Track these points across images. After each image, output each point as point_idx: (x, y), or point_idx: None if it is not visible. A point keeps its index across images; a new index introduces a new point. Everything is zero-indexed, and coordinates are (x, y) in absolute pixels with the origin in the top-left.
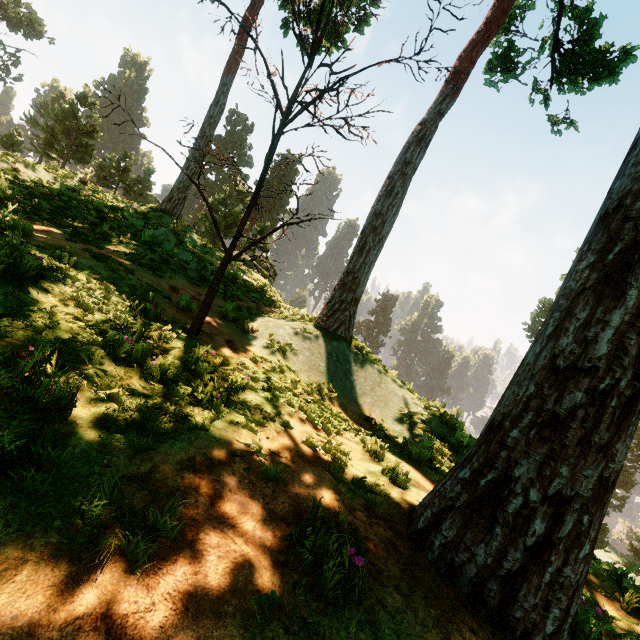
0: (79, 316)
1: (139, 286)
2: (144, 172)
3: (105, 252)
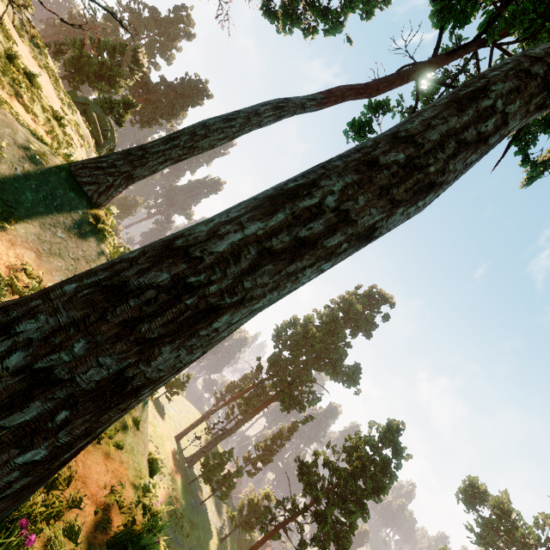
0: None
1: None
2: None
3: None
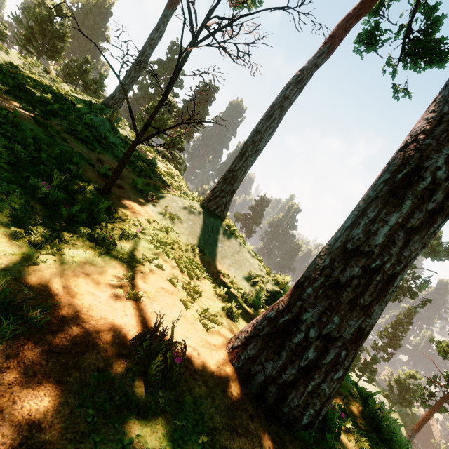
0: (10, 161)
1: (70, 152)
2: (99, 76)
3: (50, 123)
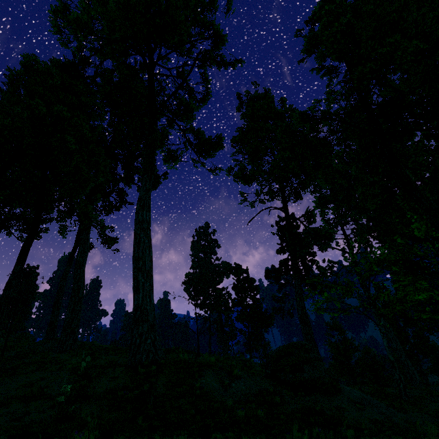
0: None
1: None
2: None
3: None
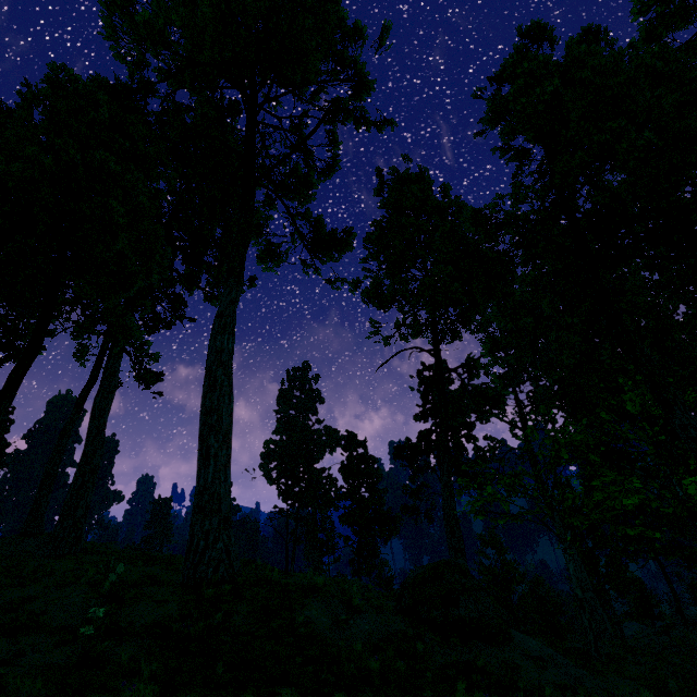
0: None
1: None
2: None
3: None
